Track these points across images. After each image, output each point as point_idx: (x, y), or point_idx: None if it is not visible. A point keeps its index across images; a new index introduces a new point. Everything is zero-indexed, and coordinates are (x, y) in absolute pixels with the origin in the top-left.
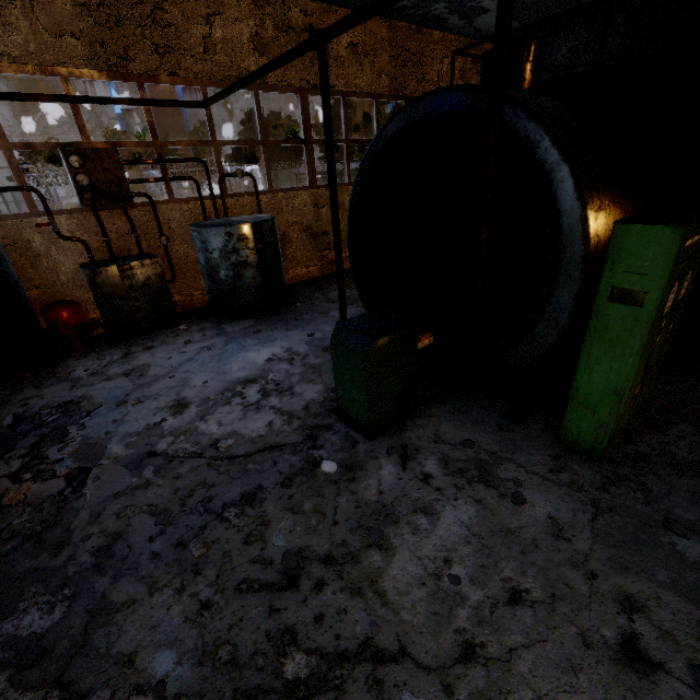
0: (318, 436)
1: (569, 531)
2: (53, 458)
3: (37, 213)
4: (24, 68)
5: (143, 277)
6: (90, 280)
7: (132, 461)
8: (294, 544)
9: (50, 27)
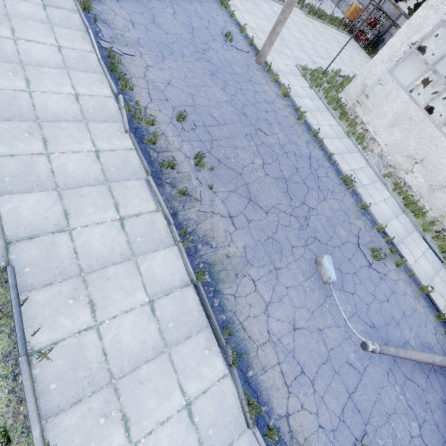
0: None
1: None
2: None
3: None
4: None
5: None
6: None
7: None
8: None
9: None
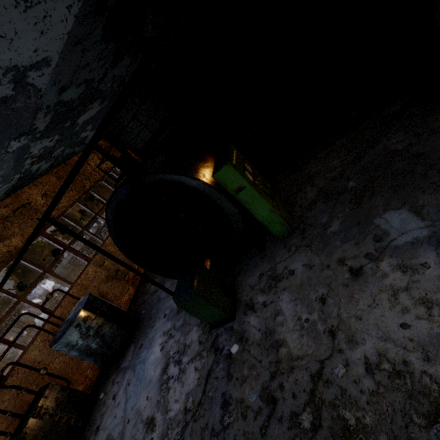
0: (218, 345)
1: (311, 262)
2: None
3: None
4: None
5: (53, 402)
6: None
7: None
8: (258, 390)
9: None
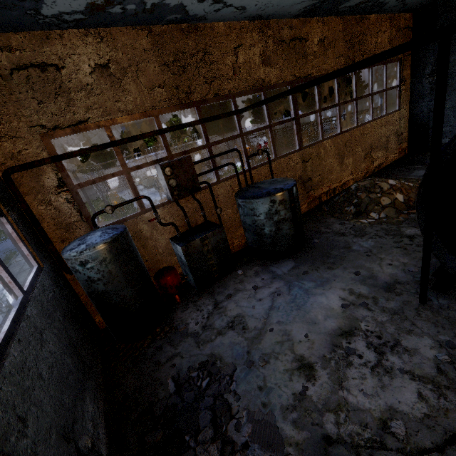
0: None
1: None
2: (238, 442)
3: (144, 211)
4: (134, 116)
5: (214, 242)
6: (184, 253)
7: (316, 450)
8: None
9: (147, 85)
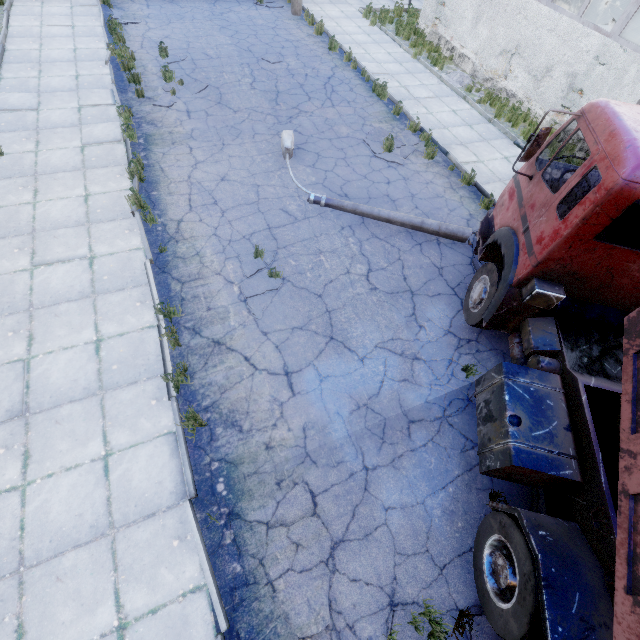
0: None
1: None
2: None
3: None
4: None
5: None
6: None
7: None
8: None
9: None
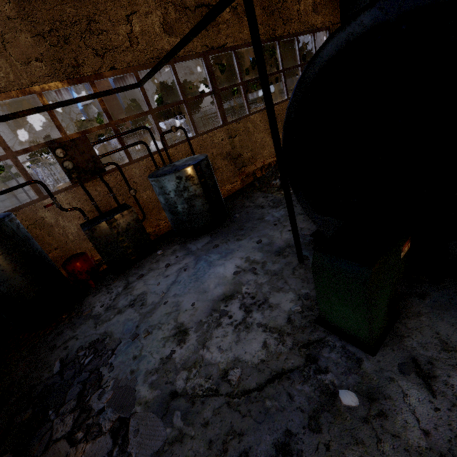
0: (317, 356)
1: None
2: (96, 409)
3: (44, 197)
4: (10, 94)
5: (125, 224)
6: (89, 237)
7: (160, 405)
8: None
9: (20, 58)
